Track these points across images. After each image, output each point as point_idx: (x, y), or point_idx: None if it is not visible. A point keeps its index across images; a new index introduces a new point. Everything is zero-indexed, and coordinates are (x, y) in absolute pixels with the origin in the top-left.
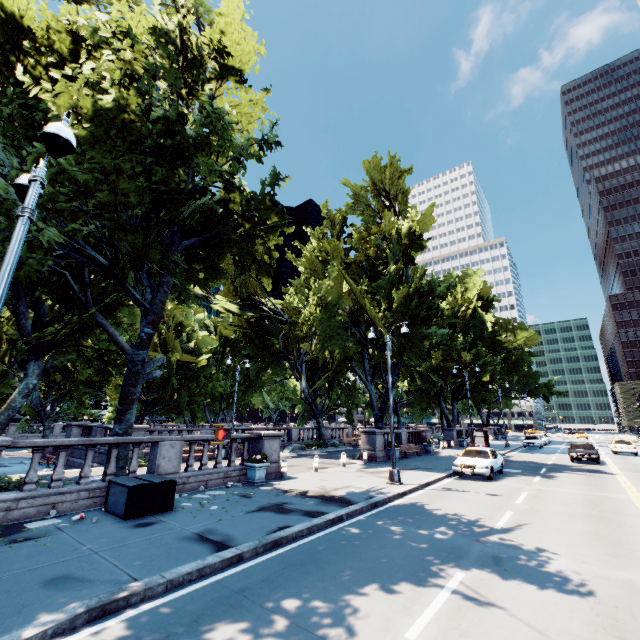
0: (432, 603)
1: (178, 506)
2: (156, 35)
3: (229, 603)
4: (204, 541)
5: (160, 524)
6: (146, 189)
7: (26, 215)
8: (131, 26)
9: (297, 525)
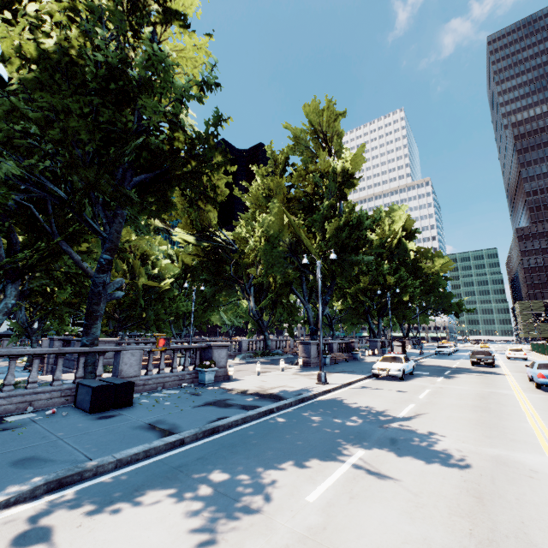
0: (333, 474)
1: (137, 402)
2: None
3: (167, 476)
4: (154, 429)
5: (119, 417)
6: (95, 127)
7: None
8: None
9: (233, 416)
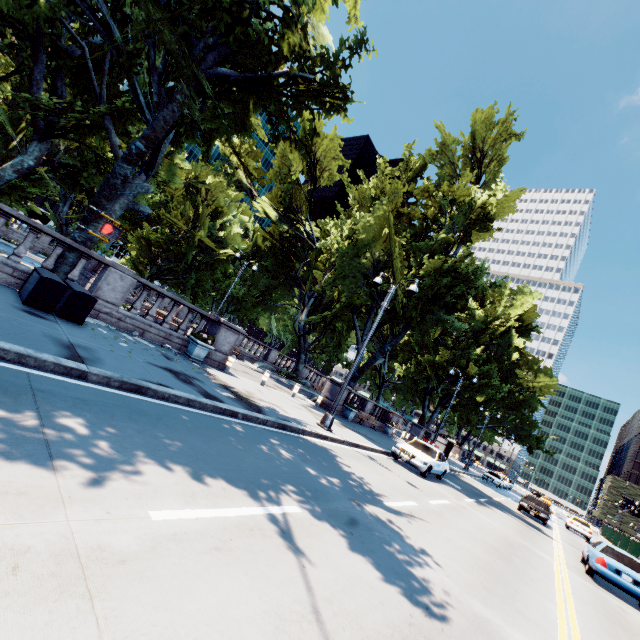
0: (228, 509)
1: (92, 327)
2: None
3: (7, 388)
4: (67, 348)
5: (50, 322)
6: None
7: None
8: None
9: (180, 391)
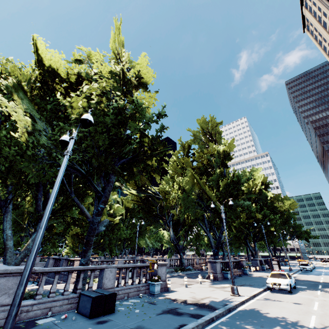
0: None
1: (116, 309)
2: (111, 73)
3: None
4: None
5: (110, 322)
6: (106, 138)
7: (68, 154)
8: (101, 71)
9: (190, 324)
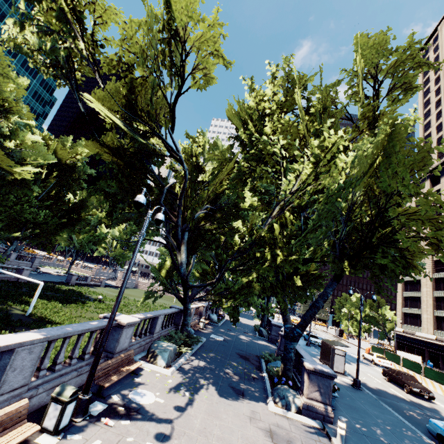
0: None
1: None
2: None
3: None
4: None
5: None
6: None
7: None
8: None
9: None
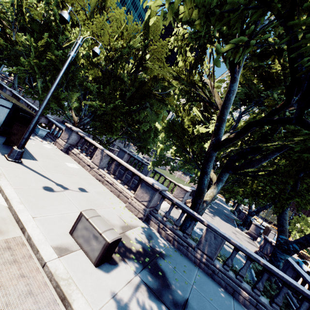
0: None
1: None
2: None
3: None
4: None
5: None
6: None
7: None
8: None
9: None
